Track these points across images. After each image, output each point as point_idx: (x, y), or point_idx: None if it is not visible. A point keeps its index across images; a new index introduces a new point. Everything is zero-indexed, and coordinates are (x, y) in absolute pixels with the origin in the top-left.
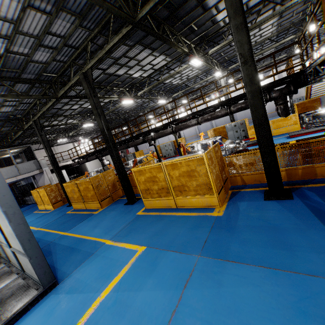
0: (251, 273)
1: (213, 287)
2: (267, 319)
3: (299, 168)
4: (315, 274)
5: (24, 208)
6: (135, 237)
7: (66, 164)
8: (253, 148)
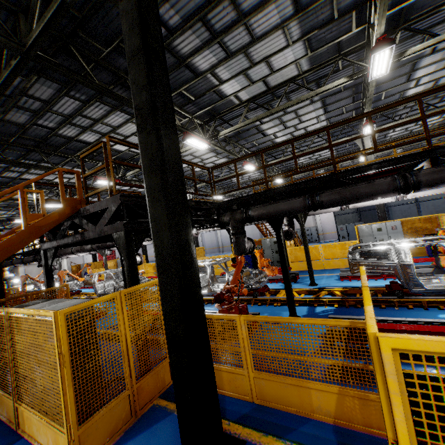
0: None
1: None
2: None
3: None
4: None
5: None
6: None
7: None
8: None
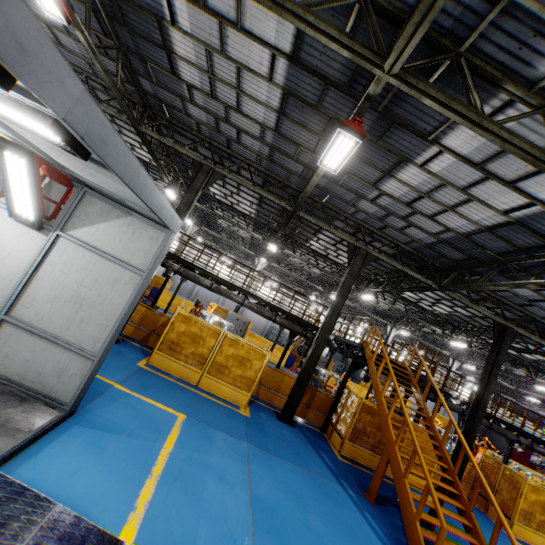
0: (288, 466)
1: (268, 468)
2: (304, 490)
3: (301, 405)
4: (318, 475)
5: None
6: (161, 397)
7: None
8: None
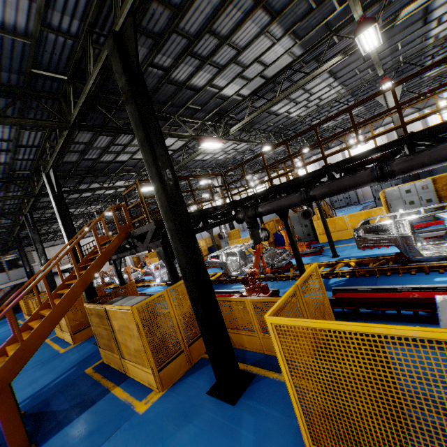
0: None
1: None
2: None
3: None
4: None
5: (22, 312)
6: None
7: (64, 268)
8: (211, 270)
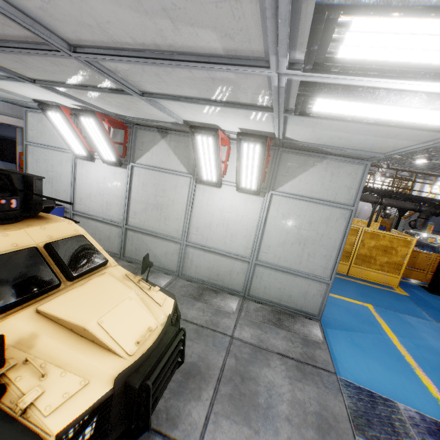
0: None
1: None
2: None
3: None
4: None
5: None
6: (341, 292)
7: None
8: None
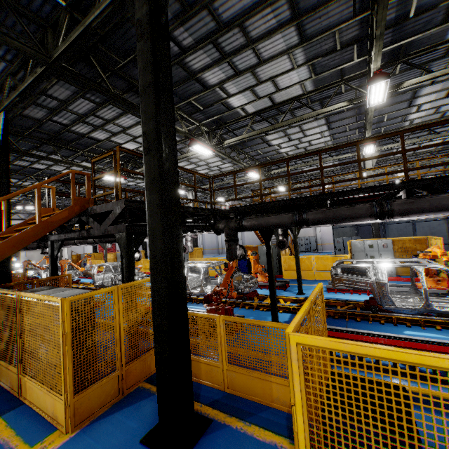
0: None
1: None
2: None
3: None
4: None
5: None
6: None
7: None
8: None
